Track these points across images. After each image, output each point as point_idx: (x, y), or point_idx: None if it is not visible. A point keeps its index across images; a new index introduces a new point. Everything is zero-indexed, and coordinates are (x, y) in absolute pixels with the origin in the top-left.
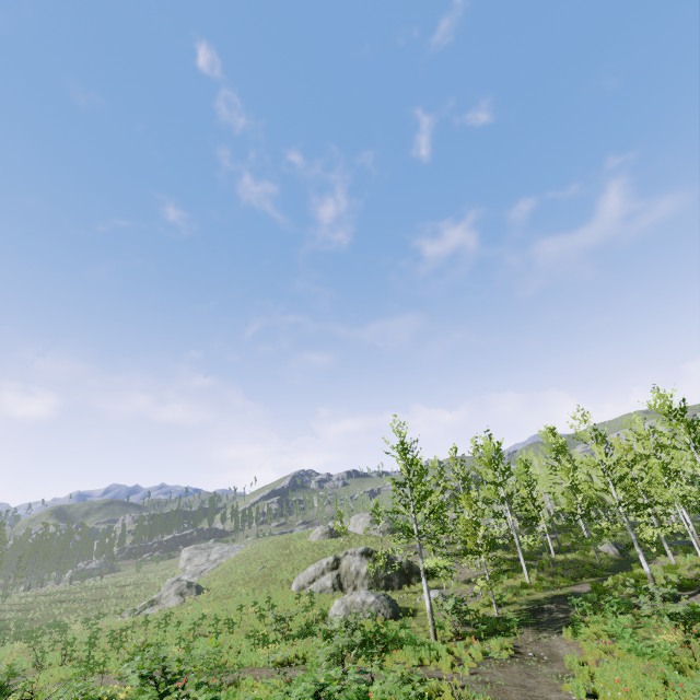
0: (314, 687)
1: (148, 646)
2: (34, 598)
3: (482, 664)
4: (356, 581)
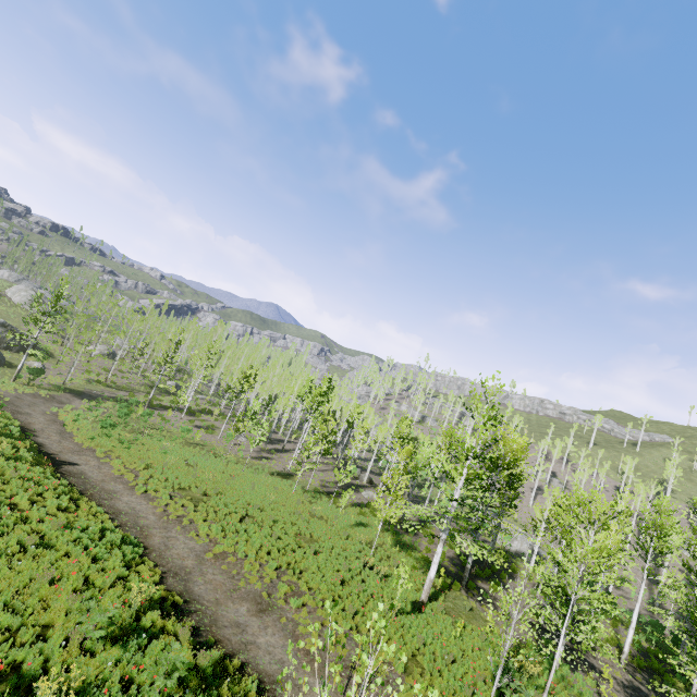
0: None
1: None
2: None
3: (27, 394)
4: None
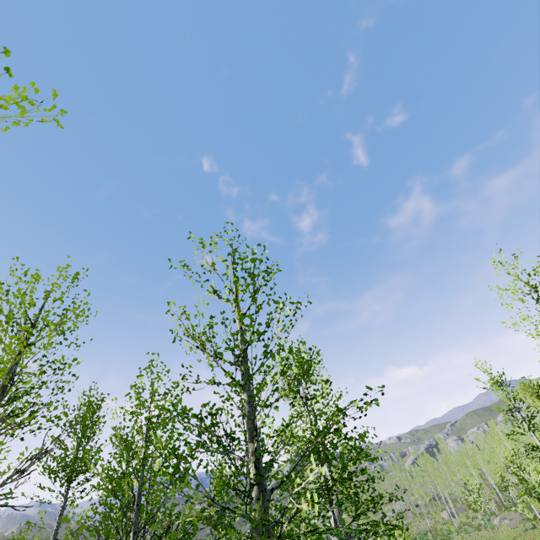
0: None
1: None
2: None
3: None
4: None
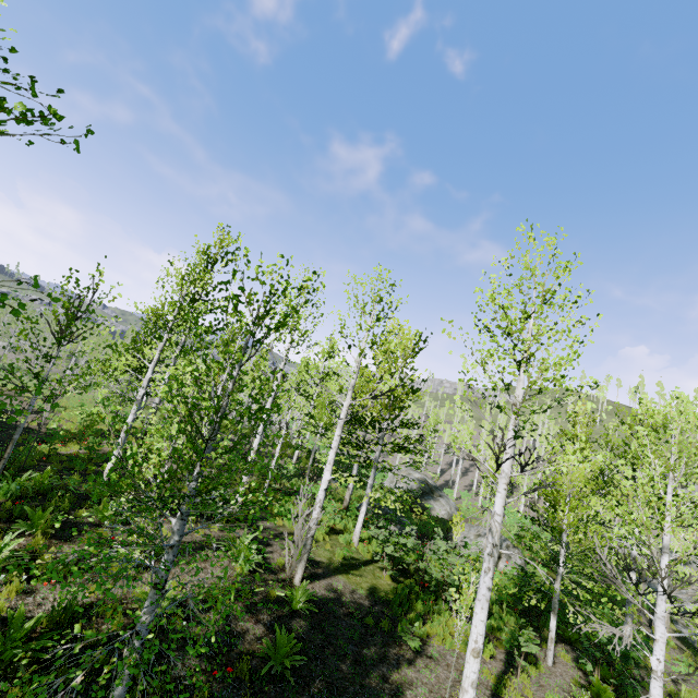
0: None
1: None
2: None
3: None
4: None
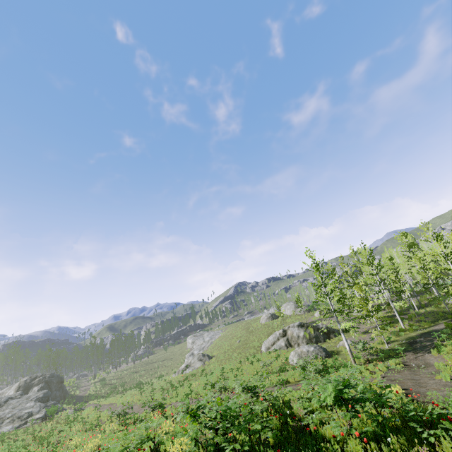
0: (335, 377)
1: (216, 382)
2: (121, 372)
3: (387, 372)
4: (298, 341)
